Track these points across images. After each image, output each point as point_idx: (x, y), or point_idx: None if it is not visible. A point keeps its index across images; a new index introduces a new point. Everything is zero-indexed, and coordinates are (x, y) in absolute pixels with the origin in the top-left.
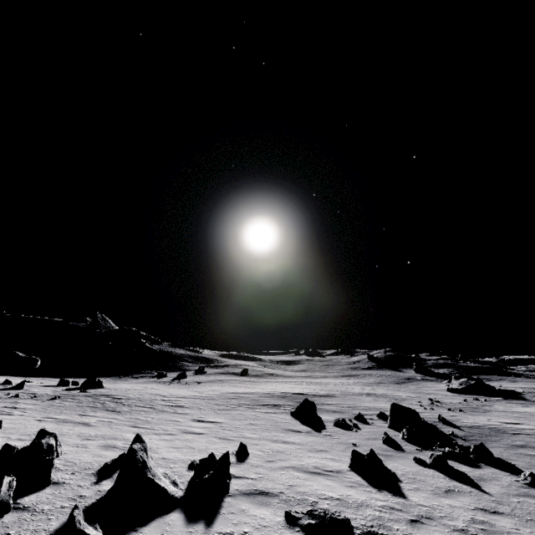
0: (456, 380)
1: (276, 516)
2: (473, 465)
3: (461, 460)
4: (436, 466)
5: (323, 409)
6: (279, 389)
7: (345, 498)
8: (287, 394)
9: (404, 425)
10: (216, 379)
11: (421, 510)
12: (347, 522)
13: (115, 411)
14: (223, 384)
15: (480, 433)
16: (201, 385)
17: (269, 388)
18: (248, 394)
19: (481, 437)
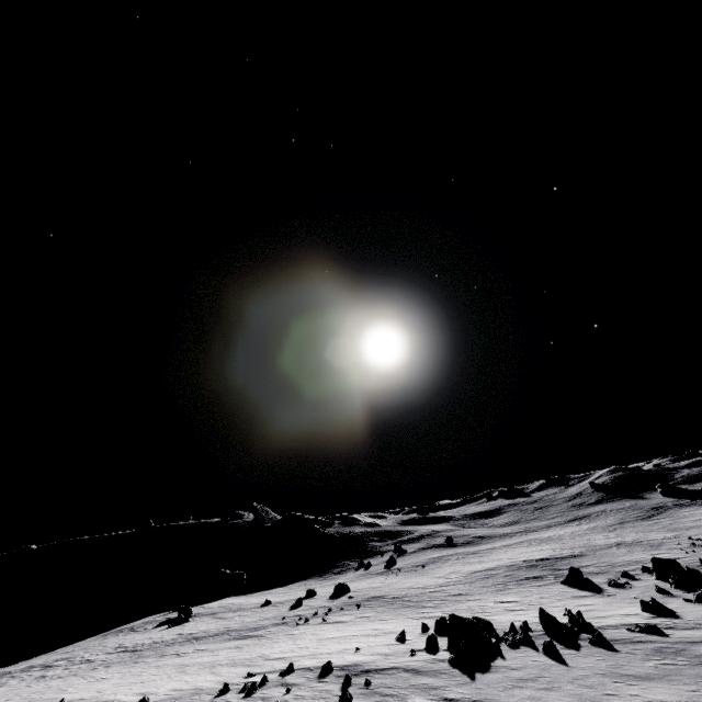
0: None
1: (622, 631)
2: None
3: None
4: (699, 601)
5: (583, 572)
6: (515, 557)
7: (649, 623)
8: (531, 562)
9: (669, 576)
10: (431, 557)
11: (691, 621)
12: (656, 626)
13: (429, 607)
14: (448, 562)
15: None
16: (430, 569)
17: (504, 558)
18: (494, 571)
19: None
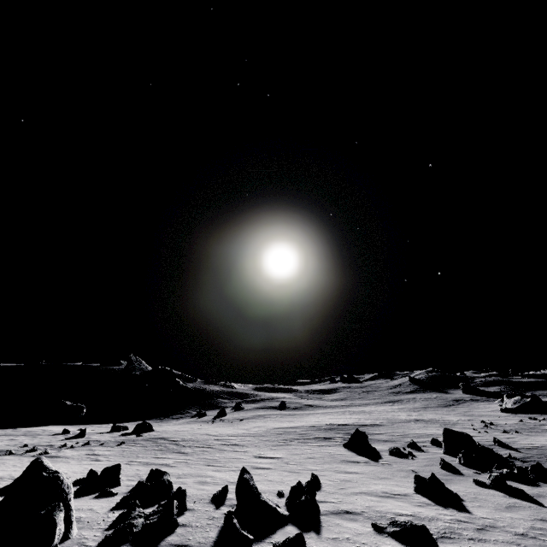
0: (508, 399)
1: (365, 527)
2: (532, 484)
3: (519, 480)
4: (496, 486)
5: (373, 439)
6: (323, 421)
7: (417, 514)
8: (333, 425)
9: (459, 450)
10: (257, 414)
11: (485, 521)
12: (425, 528)
13: (182, 453)
14: (265, 419)
15: (538, 454)
16: (245, 422)
17: (313, 420)
18: (294, 429)
19: (539, 458)
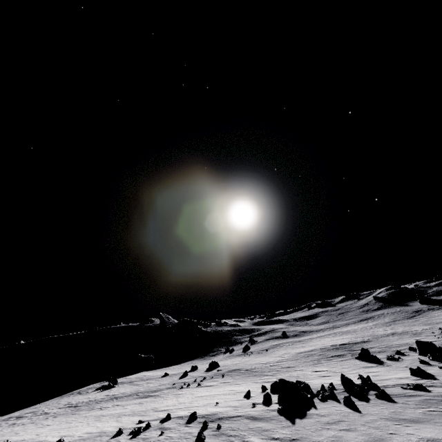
0: None
1: (398, 388)
2: None
3: None
4: None
5: (370, 351)
6: (326, 343)
7: (416, 383)
8: (336, 346)
9: (427, 352)
10: (272, 344)
11: None
12: (421, 385)
13: (269, 375)
14: (283, 347)
15: None
16: (271, 352)
17: (318, 344)
18: (312, 352)
19: None
